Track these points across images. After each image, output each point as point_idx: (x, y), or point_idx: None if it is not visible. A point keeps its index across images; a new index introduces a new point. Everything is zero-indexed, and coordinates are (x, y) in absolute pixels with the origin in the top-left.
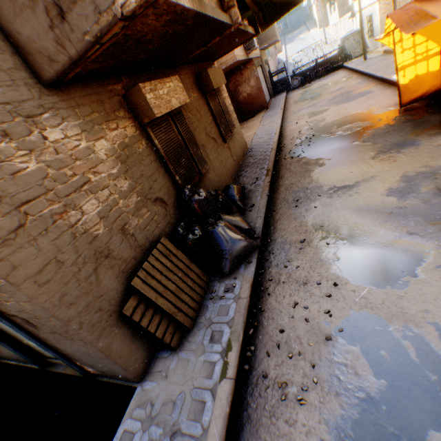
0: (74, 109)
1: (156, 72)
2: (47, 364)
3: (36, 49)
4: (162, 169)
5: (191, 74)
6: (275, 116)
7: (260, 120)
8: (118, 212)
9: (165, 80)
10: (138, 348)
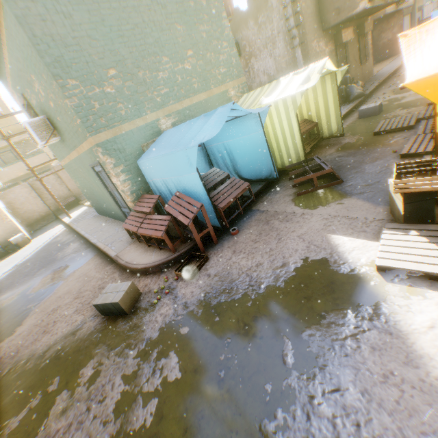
0: (325, 39)
1: (343, 26)
2: None
3: (326, 22)
4: (336, 65)
5: (355, 26)
6: None
7: (390, 62)
8: None
9: (347, 30)
10: None
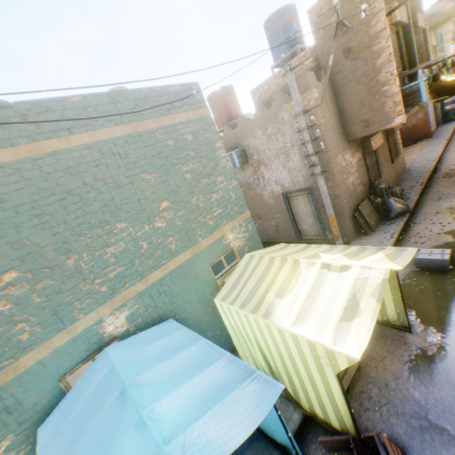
0: (350, 148)
1: None
2: (301, 239)
3: (351, 133)
4: (365, 172)
5: None
6: (437, 145)
7: (420, 148)
8: (354, 184)
9: (376, 134)
10: (353, 230)
